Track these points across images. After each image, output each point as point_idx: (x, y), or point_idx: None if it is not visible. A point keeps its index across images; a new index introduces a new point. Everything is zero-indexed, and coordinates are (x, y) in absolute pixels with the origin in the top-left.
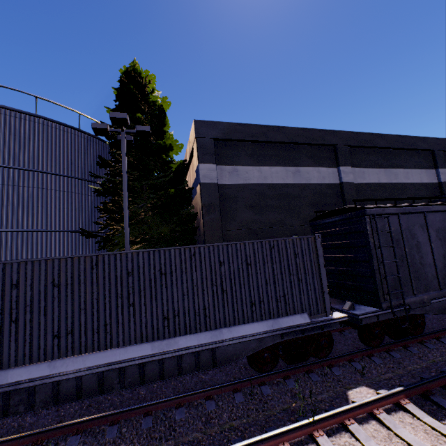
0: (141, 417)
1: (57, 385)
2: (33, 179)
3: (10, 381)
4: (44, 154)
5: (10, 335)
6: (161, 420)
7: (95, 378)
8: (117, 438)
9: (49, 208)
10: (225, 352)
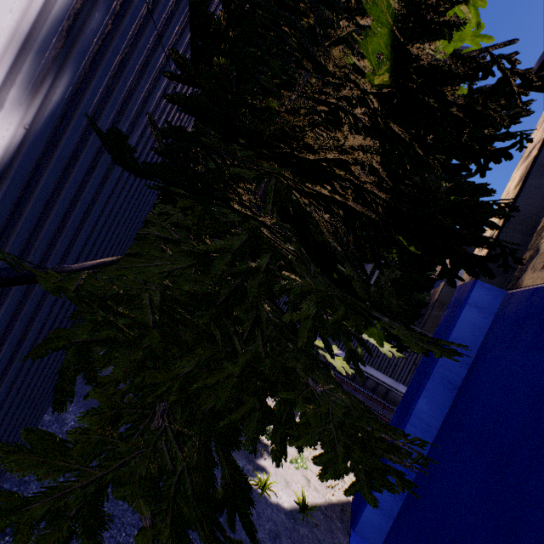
0: None
1: None
2: None
3: None
4: None
5: None
6: None
7: None
8: None
9: None
10: (394, 397)
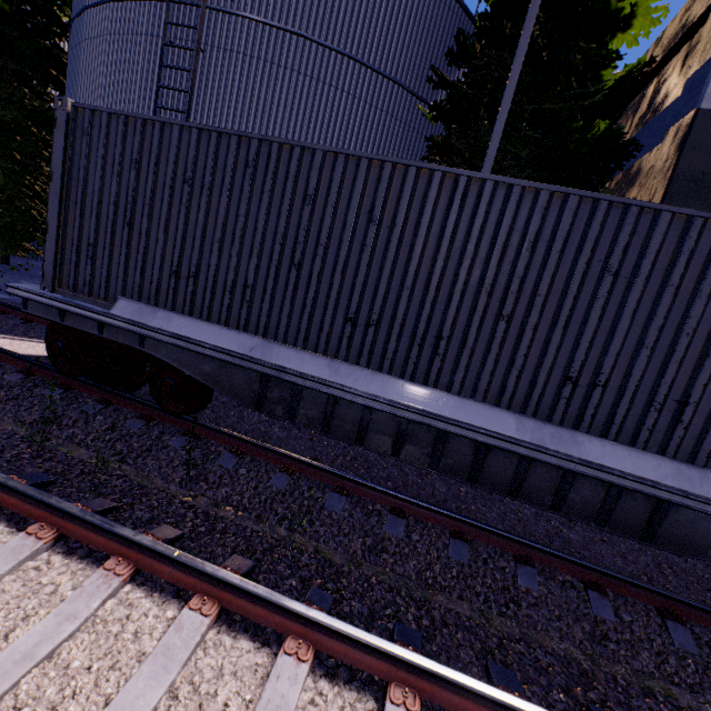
0: (444, 533)
1: (333, 403)
2: (339, 71)
3: (273, 361)
4: (365, 21)
5: (285, 288)
6: (485, 564)
7: (393, 426)
8: (403, 543)
9: (349, 134)
10: (690, 527)
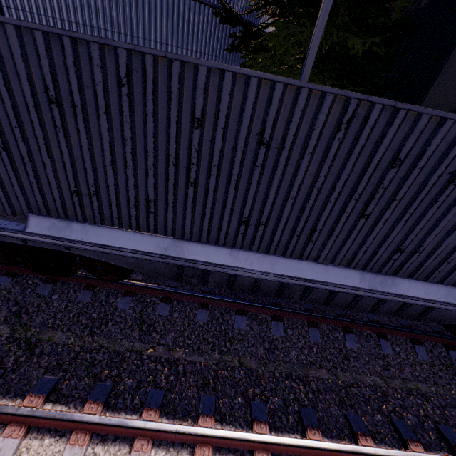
0: (304, 324)
1: (235, 275)
2: None
3: (186, 257)
4: None
5: (185, 201)
6: (329, 339)
7: (277, 283)
8: (285, 340)
9: None
10: (442, 313)
